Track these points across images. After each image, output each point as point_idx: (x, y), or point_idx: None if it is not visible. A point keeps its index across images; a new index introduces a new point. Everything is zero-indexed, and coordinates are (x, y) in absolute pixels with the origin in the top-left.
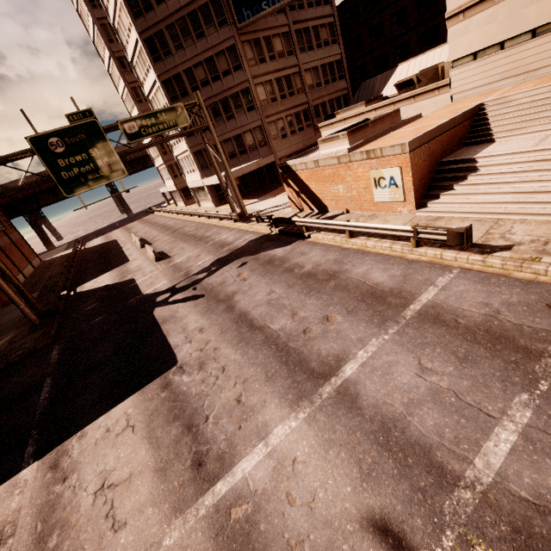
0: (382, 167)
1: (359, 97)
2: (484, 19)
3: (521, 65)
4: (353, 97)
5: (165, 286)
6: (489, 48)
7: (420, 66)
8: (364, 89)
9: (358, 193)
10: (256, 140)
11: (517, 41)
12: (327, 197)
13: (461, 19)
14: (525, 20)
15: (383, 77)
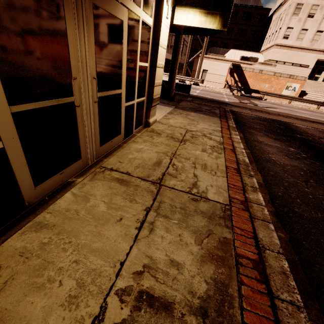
0: (293, 83)
1: (211, 52)
2: (284, 52)
3: (286, 71)
4: (207, 51)
5: (234, 100)
6: (281, 62)
7: (241, 55)
8: (213, 50)
9: (274, 90)
10: (170, 42)
11: (288, 64)
12: (255, 88)
13: (279, 48)
14: (292, 59)
15: (223, 50)
